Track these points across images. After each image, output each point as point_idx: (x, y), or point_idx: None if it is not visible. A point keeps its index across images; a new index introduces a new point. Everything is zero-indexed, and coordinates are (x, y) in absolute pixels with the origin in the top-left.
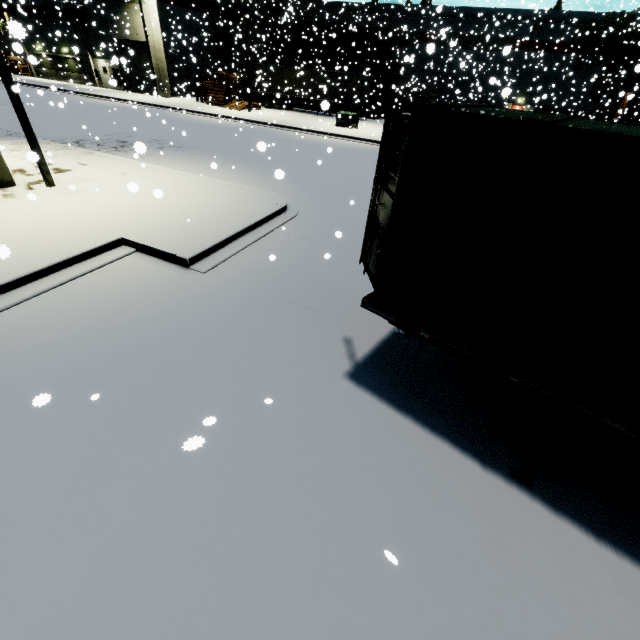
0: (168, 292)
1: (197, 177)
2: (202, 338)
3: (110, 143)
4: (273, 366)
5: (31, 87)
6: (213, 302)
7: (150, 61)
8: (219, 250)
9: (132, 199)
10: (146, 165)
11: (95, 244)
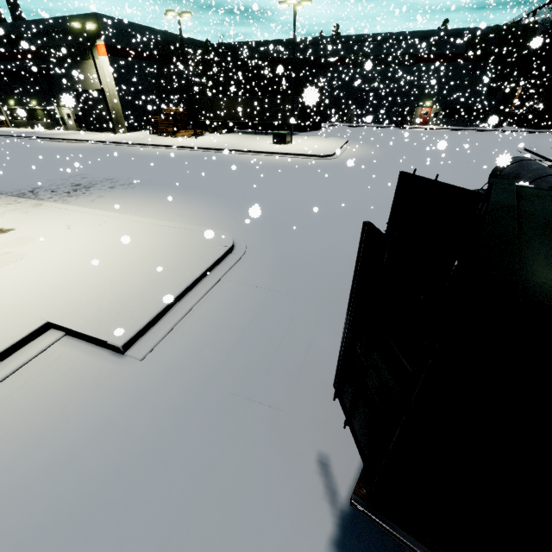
0: (94, 402)
1: (142, 220)
2: (129, 494)
3: (64, 188)
4: (227, 545)
5: (4, 137)
6: (149, 413)
7: (106, 105)
8: (160, 320)
9: (70, 260)
10: (92, 212)
11: (13, 339)
